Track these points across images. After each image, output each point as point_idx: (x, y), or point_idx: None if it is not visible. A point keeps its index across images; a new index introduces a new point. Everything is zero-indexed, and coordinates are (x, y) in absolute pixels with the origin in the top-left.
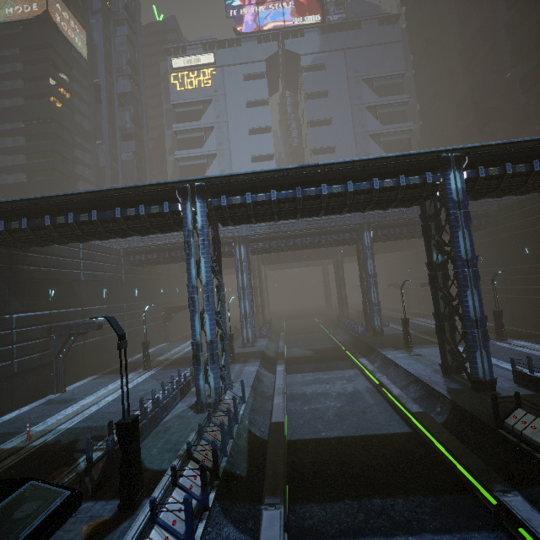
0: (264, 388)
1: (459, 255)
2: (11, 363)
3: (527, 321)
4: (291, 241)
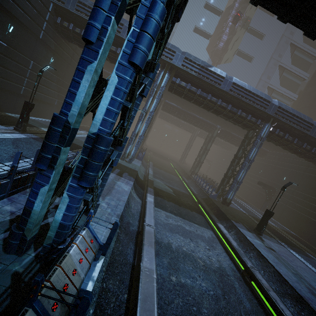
0: (130, 217)
1: None
2: None
3: None
4: (209, 96)
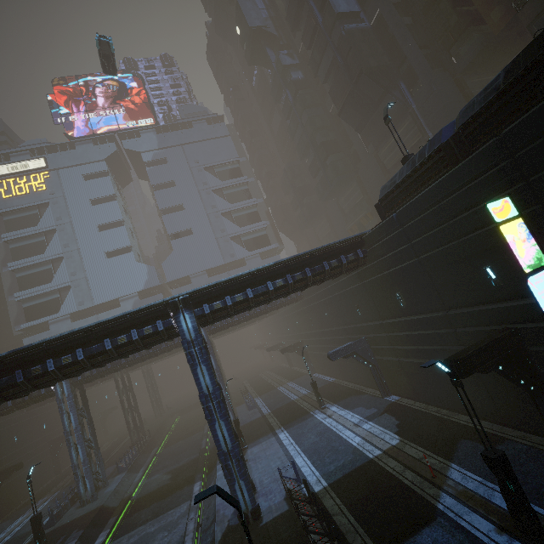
0: None
1: (202, 391)
2: None
3: (349, 375)
4: (122, 360)
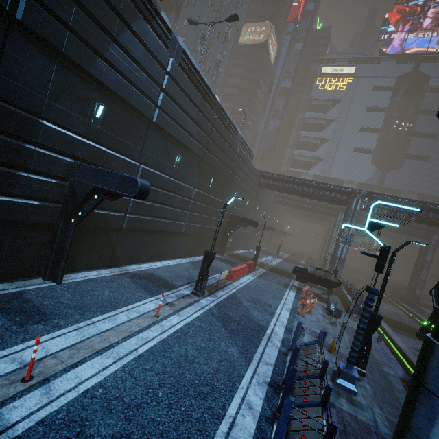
0: None
1: None
2: (245, 232)
3: None
4: None
